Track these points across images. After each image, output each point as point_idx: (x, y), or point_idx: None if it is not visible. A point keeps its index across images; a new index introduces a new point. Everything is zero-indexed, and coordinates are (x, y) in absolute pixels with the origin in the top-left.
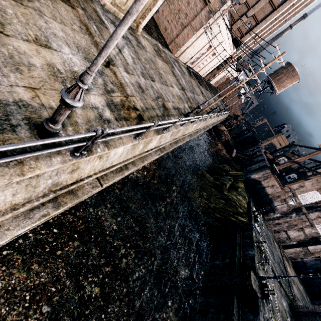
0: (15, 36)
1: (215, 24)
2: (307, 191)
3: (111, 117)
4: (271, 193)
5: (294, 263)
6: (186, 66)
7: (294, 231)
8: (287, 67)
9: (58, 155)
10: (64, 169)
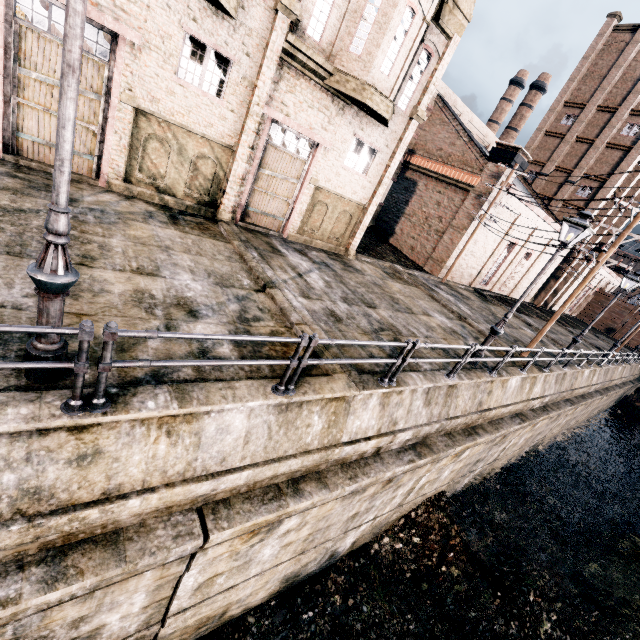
0: (104, 268)
1: (496, 205)
2: None
3: (232, 354)
4: None
5: None
6: (471, 288)
7: None
8: None
9: (30, 404)
10: (52, 446)
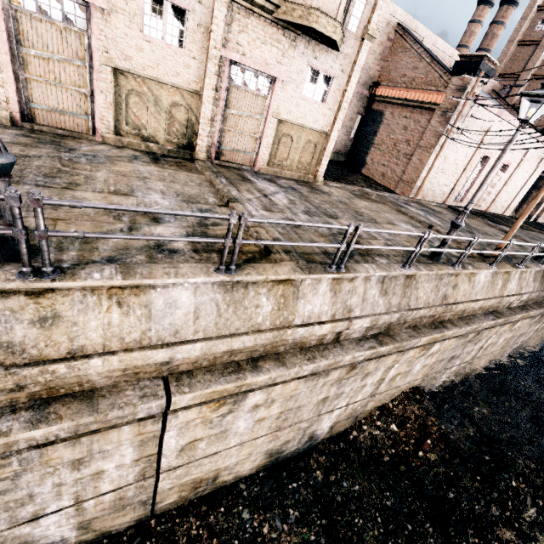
0: (85, 190)
1: (462, 118)
2: None
3: (185, 247)
4: None
5: None
6: (444, 205)
7: None
8: None
9: None
10: (15, 308)
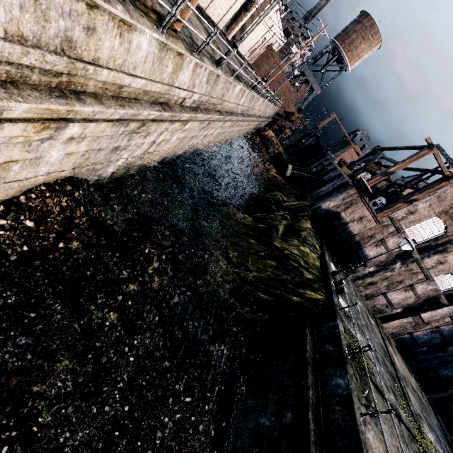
0: None
1: None
2: (420, 220)
3: None
4: (358, 233)
5: (398, 341)
6: None
7: (399, 293)
8: (362, 21)
9: None
10: None
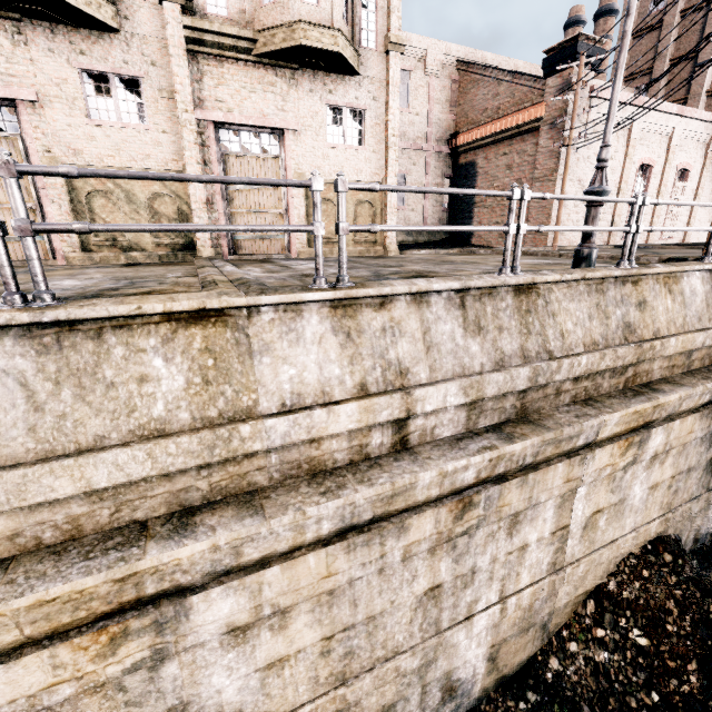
0: None
1: (579, 116)
2: None
3: None
4: None
5: None
6: (608, 246)
7: None
8: None
9: None
10: None
